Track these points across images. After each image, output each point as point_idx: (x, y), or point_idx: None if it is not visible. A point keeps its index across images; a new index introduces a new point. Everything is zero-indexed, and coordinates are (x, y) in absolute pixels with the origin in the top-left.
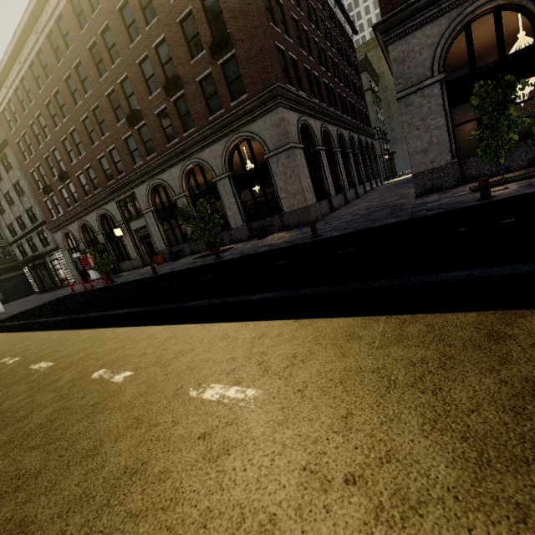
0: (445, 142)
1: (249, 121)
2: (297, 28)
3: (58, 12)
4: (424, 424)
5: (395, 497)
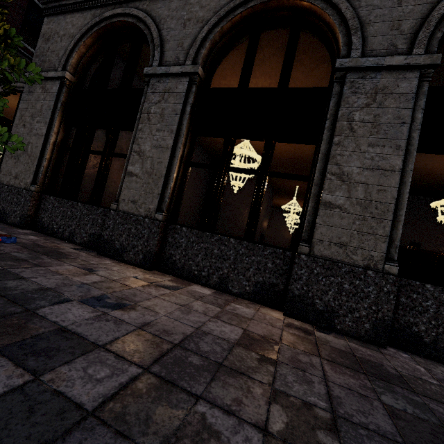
0: (36, 158)
1: None
2: None
3: None
4: None
5: None
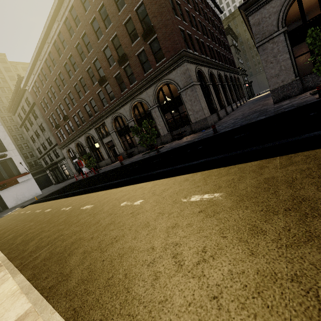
0: (290, 68)
1: (167, 73)
2: (189, 16)
3: (59, 30)
4: (318, 188)
5: (312, 210)
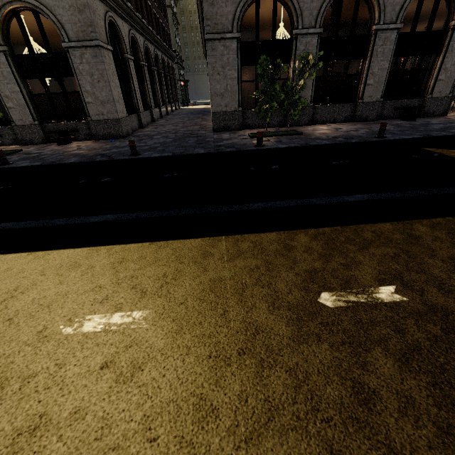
0: (236, 93)
1: None
2: None
3: None
4: (269, 306)
5: (268, 352)
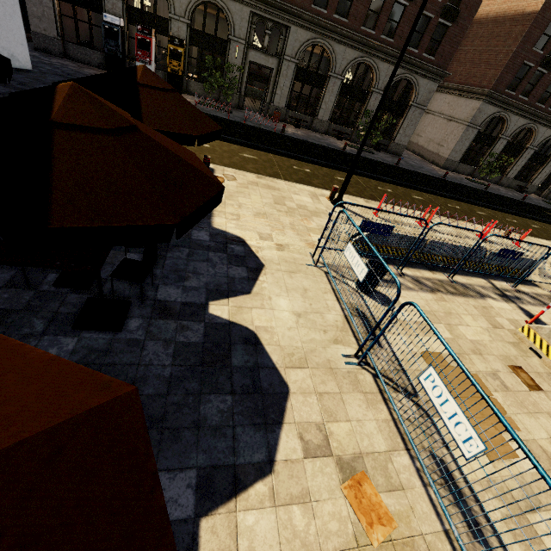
0: (462, 153)
1: (422, 75)
2: None
3: None
4: None
5: None
